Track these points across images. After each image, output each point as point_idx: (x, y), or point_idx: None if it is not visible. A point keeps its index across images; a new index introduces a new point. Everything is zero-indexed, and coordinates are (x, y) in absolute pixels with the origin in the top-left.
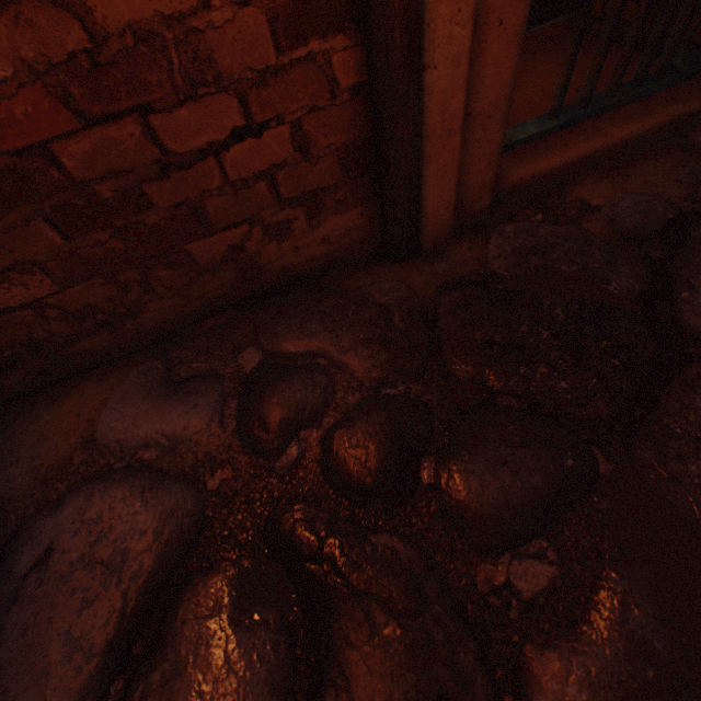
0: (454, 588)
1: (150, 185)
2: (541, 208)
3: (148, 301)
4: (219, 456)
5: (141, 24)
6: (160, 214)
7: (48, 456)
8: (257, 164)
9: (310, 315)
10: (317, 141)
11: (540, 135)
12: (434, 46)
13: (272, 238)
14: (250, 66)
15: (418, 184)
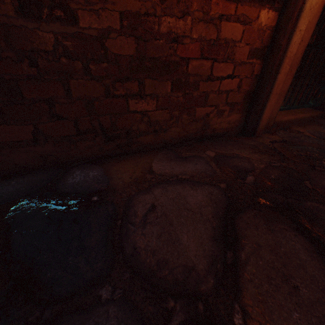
0: None
1: (201, 82)
2: (285, 130)
3: (173, 126)
4: (219, 178)
5: (227, 39)
6: (197, 93)
7: (128, 177)
8: (227, 88)
9: (226, 145)
10: (242, 87)
11: (282, 109)
12: (282, 68)
13: (217, 115)
14: (240, 59)
15: (263, 108)
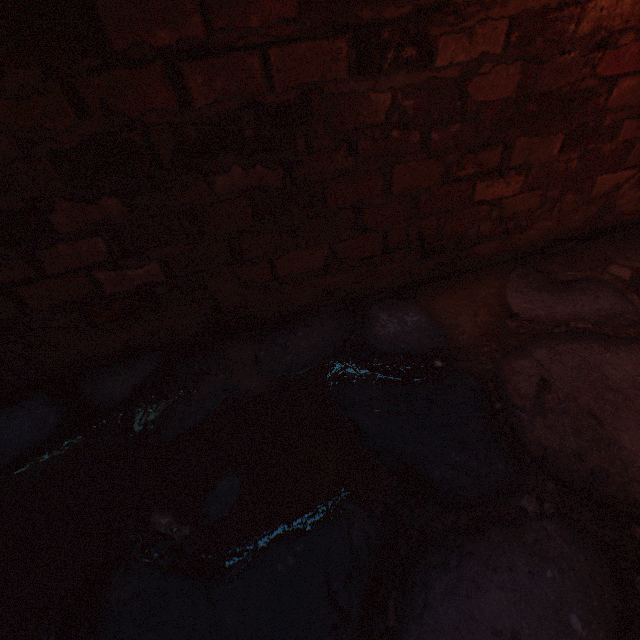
0: None
1: (627, 122)
2: None
3: (539, 220)
4: None
5: None
6: (611, 146)
7: (468, 325)
8: None
9: None
10: None
11: None
12: None
13: (637, 184)
14: None
15: None
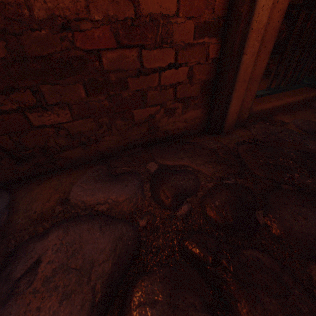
0: (301, 279)
1: (130, 79)
2: (265, 121)
3: (106, 135)
4: (144, 209)
5: (154, 15)
6: (129, 93)
7: (37, 209)
8: (172, 80)
9: (178, 151)
10: (195, 76)
11: (263, 95)
12: (248, 47)
13: (166, 115)
14: (183, 41)
15: (229, 100)
